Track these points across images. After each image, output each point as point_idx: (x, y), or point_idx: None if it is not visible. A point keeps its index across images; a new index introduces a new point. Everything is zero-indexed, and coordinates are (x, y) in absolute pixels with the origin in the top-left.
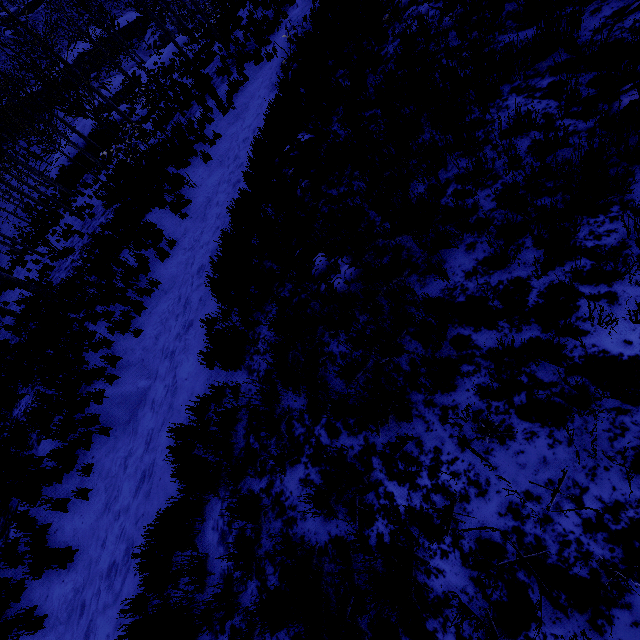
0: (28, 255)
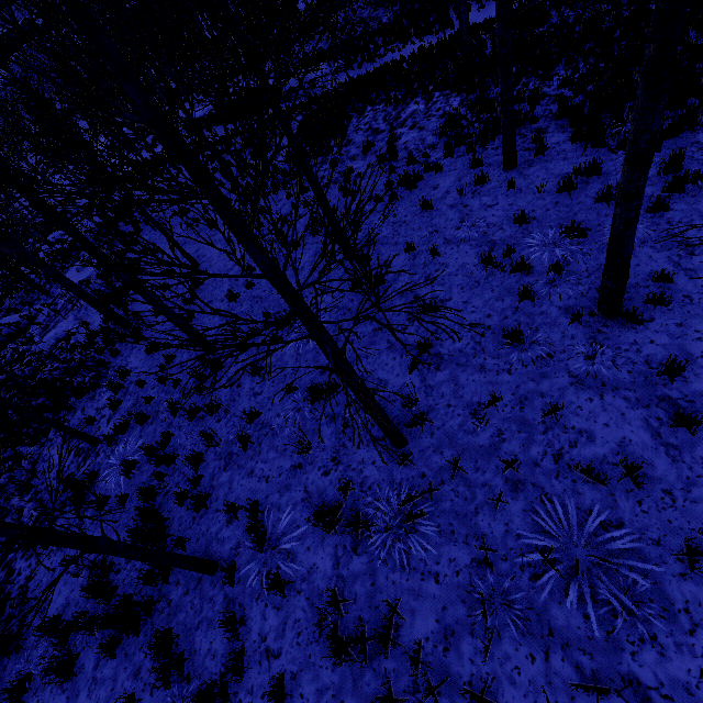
0: (259, 469)
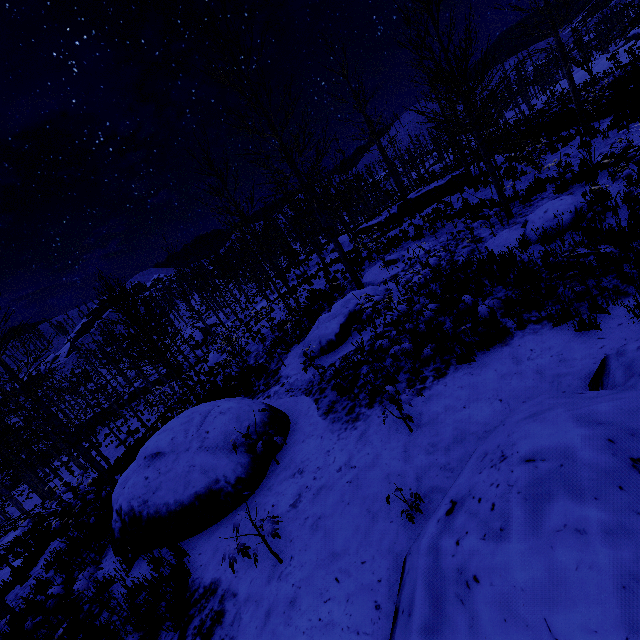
0: None
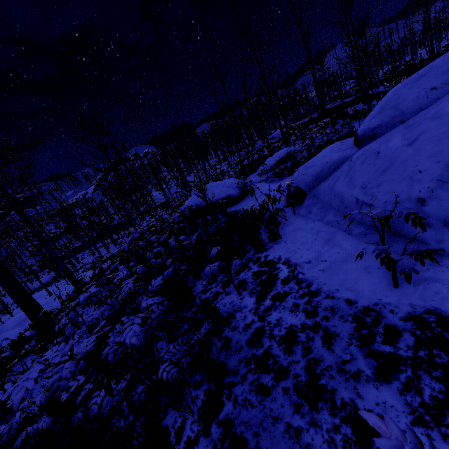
0: None
